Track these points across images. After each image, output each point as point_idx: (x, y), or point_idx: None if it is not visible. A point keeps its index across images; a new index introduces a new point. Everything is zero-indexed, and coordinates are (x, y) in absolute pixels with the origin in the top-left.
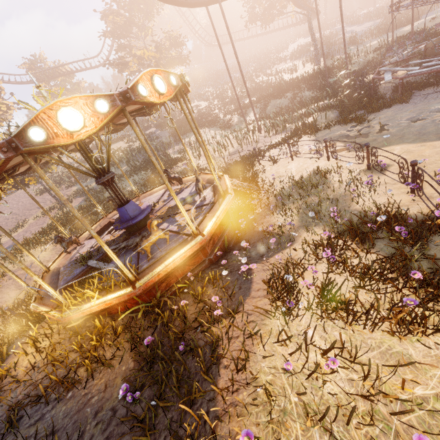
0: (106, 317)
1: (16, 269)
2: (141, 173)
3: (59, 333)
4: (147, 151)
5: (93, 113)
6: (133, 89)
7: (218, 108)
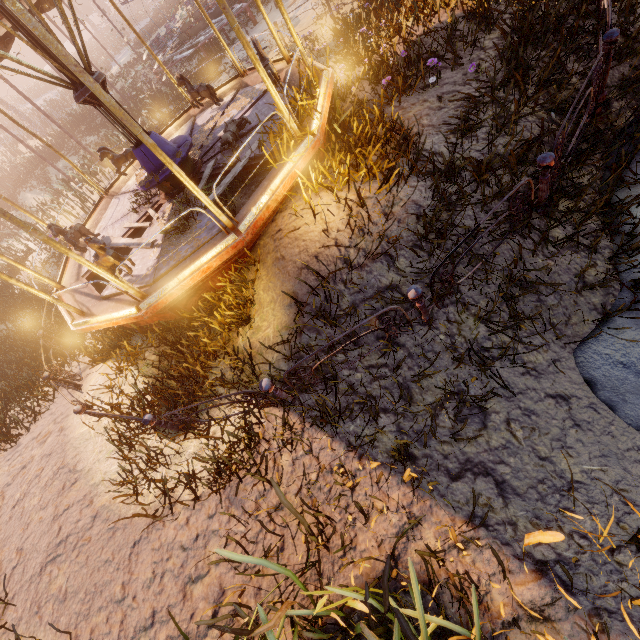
0: (328, 151)
1: None
2: None
3: (325, 174)
4: None
5: None
6: None
7: None
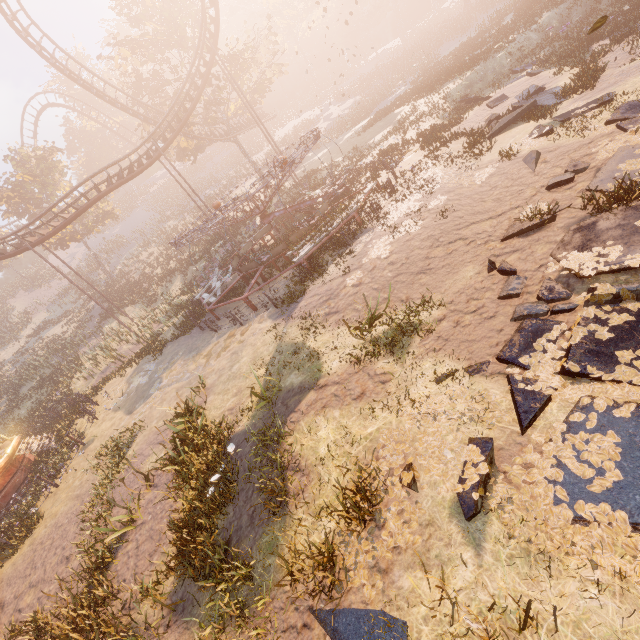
0: None
1: None
2: (43, 391)
3: None
4: None
5: None
6: None
7: (158, 266)
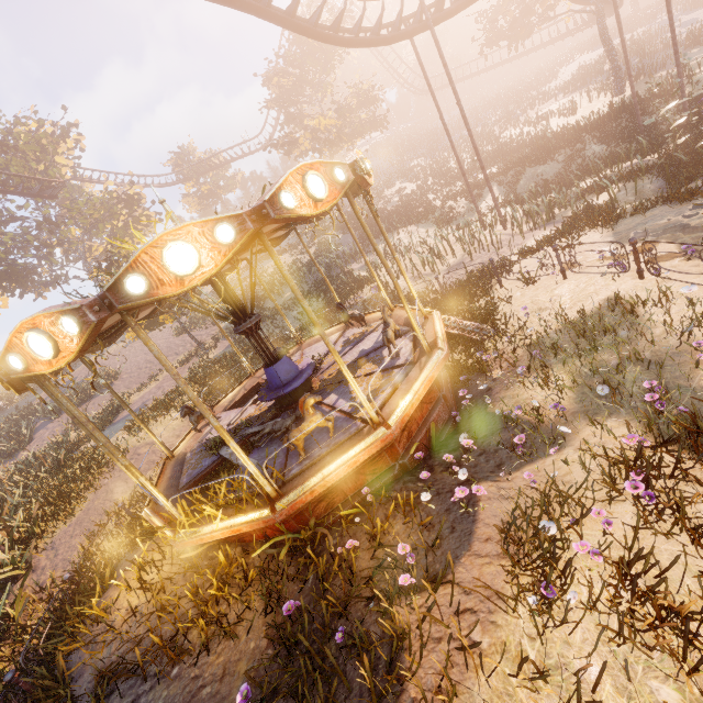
0: (235, 548)
1: (139, 445)
2: (310, 303)
3: (172, 562)
4: (295, 293)
5: (213, 246)
6: (272, 200)
7: (434, 190)
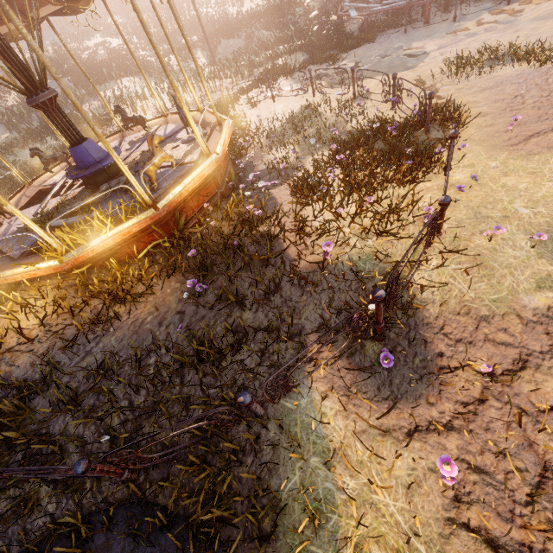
0: (117, 263)
1: None
2: (45, 140)
3: (58, 289)
4: (145, 25)
5: None
6: None
7: (143, 48)
